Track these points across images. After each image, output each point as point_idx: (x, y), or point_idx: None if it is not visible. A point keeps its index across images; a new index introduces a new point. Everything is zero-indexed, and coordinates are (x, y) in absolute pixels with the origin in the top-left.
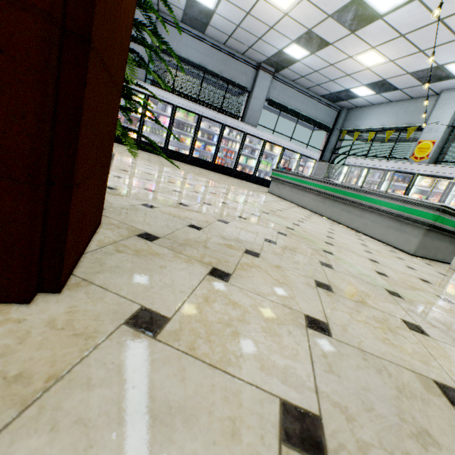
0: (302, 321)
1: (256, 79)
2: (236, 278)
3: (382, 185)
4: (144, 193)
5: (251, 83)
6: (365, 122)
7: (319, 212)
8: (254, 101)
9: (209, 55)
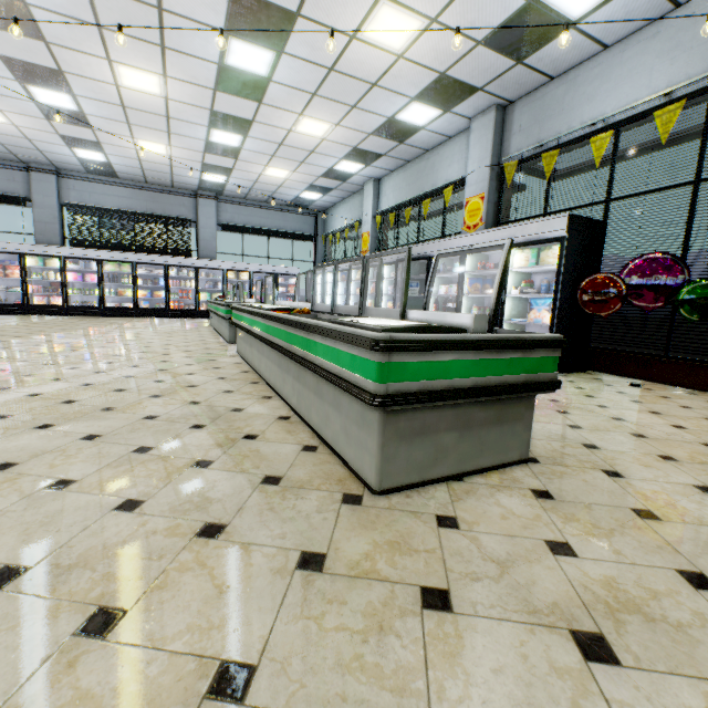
0: None
1: (197, 208)
2: None
3: (340, 287)
4: None
5: (194, 213)
6: (336, 223)
7: (218, 331)
8: (203, 231)
9: (133, 198)
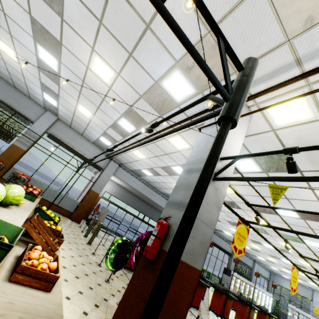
0: None
1: (254, 265)
2: None
3: None
4: None
5: (252, 265)
6: (284, 284)
7: None
8: (254, 272)
9: (244, 258)
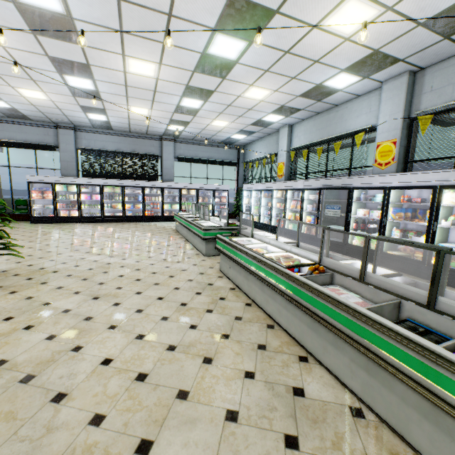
0: (25, 298)
1: (162, 147)
2: (19, 292)
3: (263, 201)
4: (23, 268)
5: (160, 151)
6: (254, 154)
7: (188, 239)
8: (165, 162)
9: (121, 142)
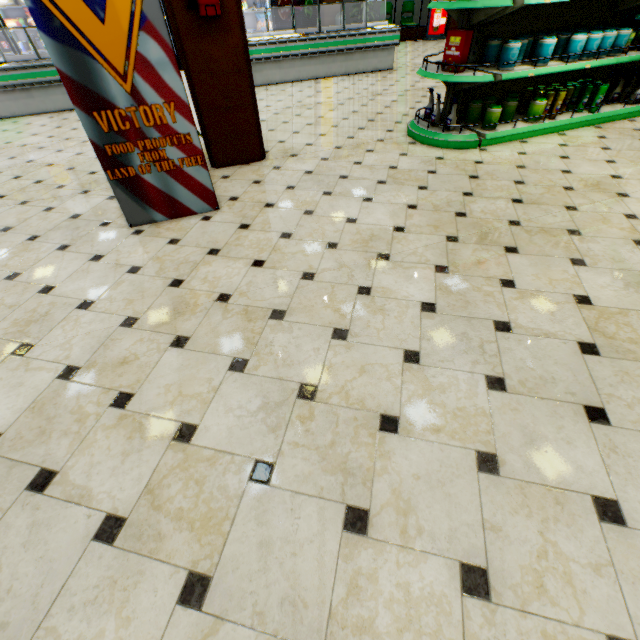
0: None
1: None
2: None
3: None
4: None
5: None
6: None
7: (40, 112)
8: None
9: None
